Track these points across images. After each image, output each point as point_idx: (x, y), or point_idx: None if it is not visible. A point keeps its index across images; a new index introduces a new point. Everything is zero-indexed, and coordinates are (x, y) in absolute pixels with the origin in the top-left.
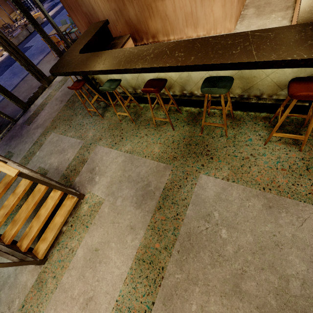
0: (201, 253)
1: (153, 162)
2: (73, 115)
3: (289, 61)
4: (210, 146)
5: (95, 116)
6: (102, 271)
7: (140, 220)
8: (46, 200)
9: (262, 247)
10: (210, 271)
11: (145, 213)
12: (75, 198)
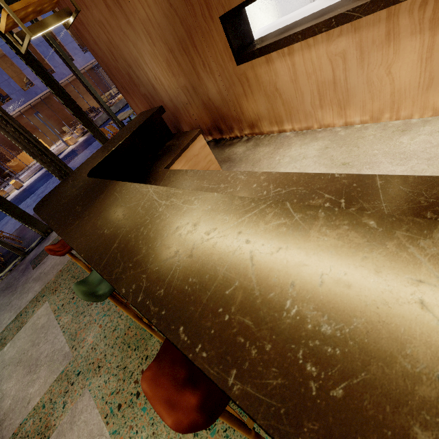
0: None
1: None
2: None
3: None
4: None
5: None
6: None
7: None
8: None
9: None
10: None
11: None
12: None
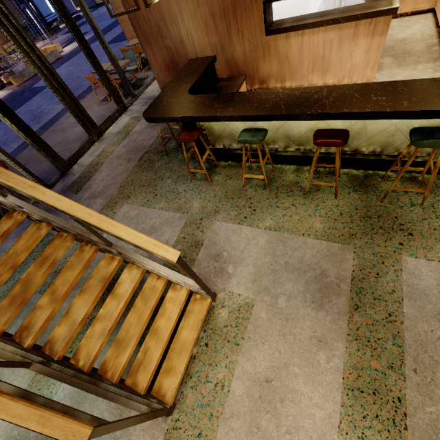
0: None
1: (320, 242)
2: (156, 178)
3: None
4: (402, 219)
5: (196, 180)
6: (291, 415)
7: (330, 328)
8: (162, 304)
9: None
10: None
11: (335, 317)
12: (209, 300)
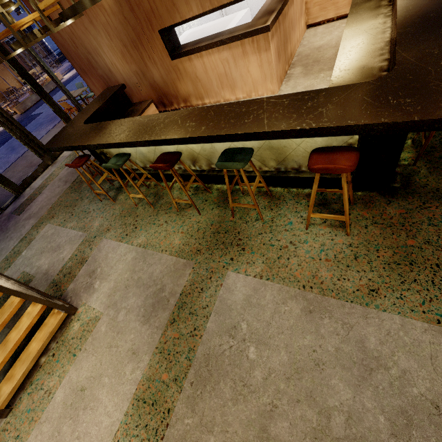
0: (221, 384)
1: (171, 258)
2: (78, 199)
3: (299, 131)
4: (242, 234)
5: (106, 199)
6: (86, 421)
7: (146, 341)
8: (21, 318)
9: (299, 369)
10: (230, 409)
11: (154, 330)
12: (62, 314)
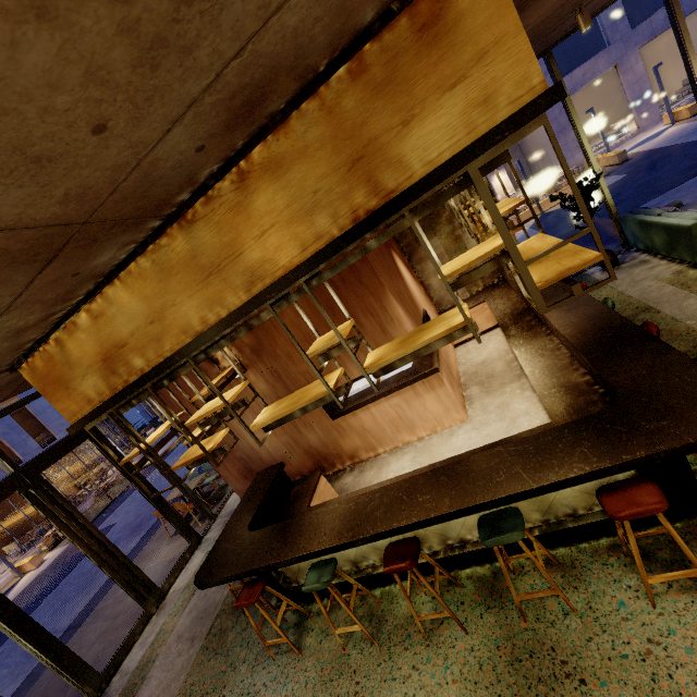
0: None
1: None
2: (226, 669)
3: (574, 478)
4: (561, 649)
5: (281, 654)
6: None
7: None
8: None
9: None
10: None
11: None
12: None
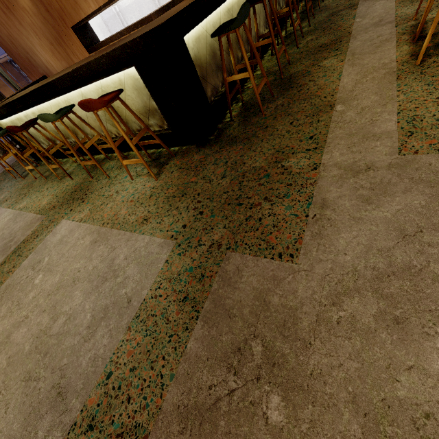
0: (4, 306)
1: (33, 215)
2: (2, 180)
3: (69, 75)
4: (90, 190)
5: (20, 177)
6: None
7: None
8: None
9: (60, 287)
10: None
11: None
12: None
